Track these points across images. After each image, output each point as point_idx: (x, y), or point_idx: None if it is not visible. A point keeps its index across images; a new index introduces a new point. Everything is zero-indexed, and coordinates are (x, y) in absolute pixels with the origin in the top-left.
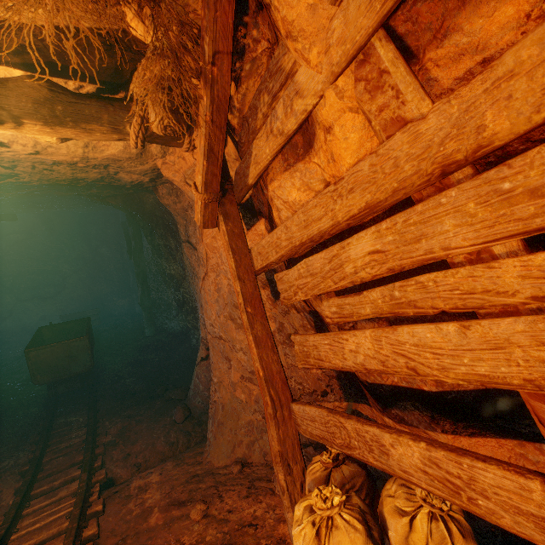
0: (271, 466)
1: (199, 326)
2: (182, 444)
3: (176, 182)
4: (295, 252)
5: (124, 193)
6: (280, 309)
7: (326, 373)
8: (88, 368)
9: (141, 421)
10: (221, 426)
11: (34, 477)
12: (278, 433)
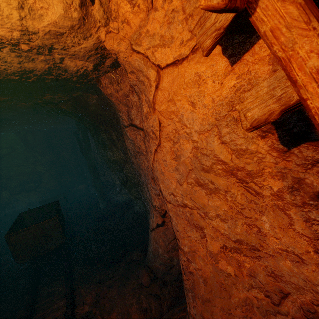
0: None
1: (143, 197)
2: (155, 309)
3: (122, 53)
4: None
5: (72, 98)
6: (300, 159)
7: None
8: (61, 242)
9: (112, 286)
10: (208, 303)
11: None
12: None
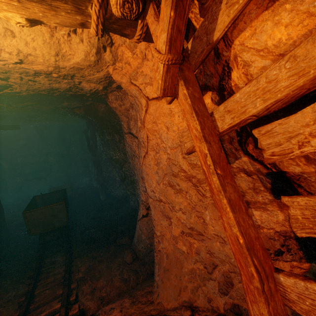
0: (217, 312)
1: (137, 193)
2: (133, 280)
3: (123, 84)
4: (307, 89)
5: (85, 105)
6: None
7: (281, 233)
8: (65, 223)
9: (102, 261)
10: (167, 272)
11: (27, 308)
12: (269, 310)
